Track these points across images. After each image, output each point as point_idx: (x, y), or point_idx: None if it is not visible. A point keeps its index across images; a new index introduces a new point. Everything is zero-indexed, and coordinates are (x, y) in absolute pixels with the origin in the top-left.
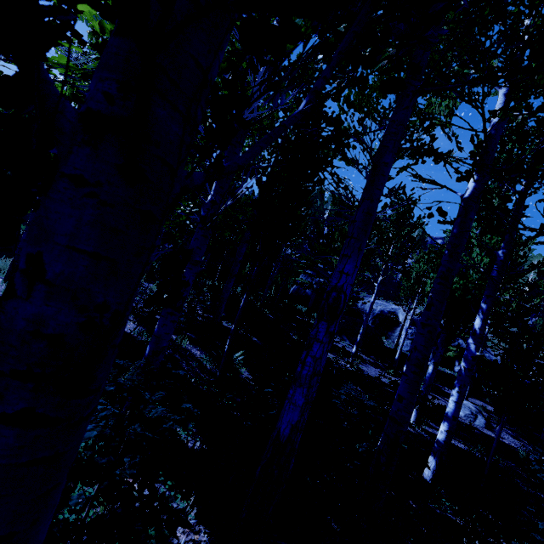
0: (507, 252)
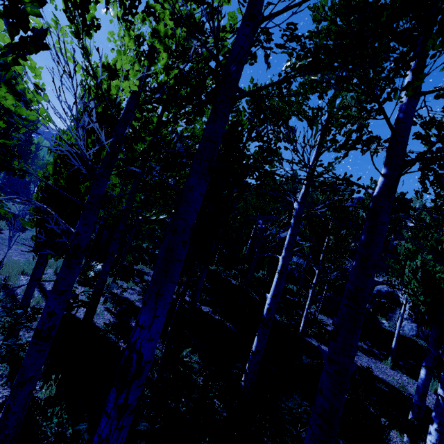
0: None
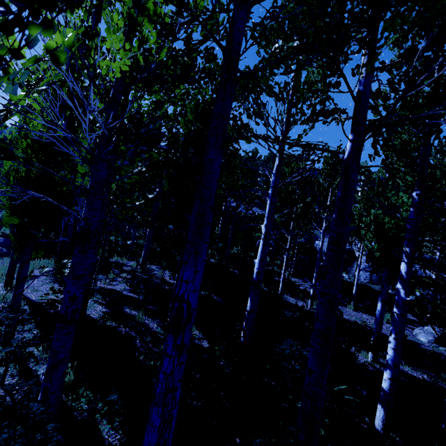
0: (421, 193)
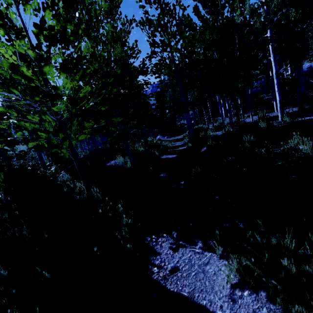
0: None
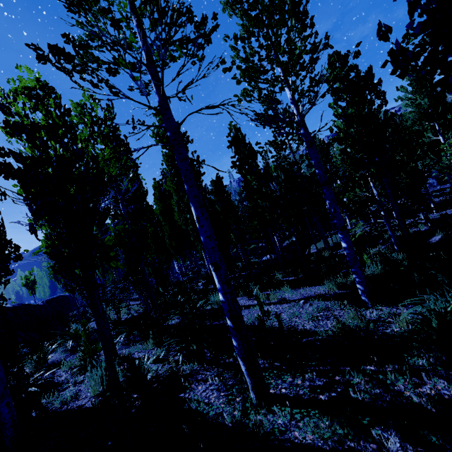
0: None
